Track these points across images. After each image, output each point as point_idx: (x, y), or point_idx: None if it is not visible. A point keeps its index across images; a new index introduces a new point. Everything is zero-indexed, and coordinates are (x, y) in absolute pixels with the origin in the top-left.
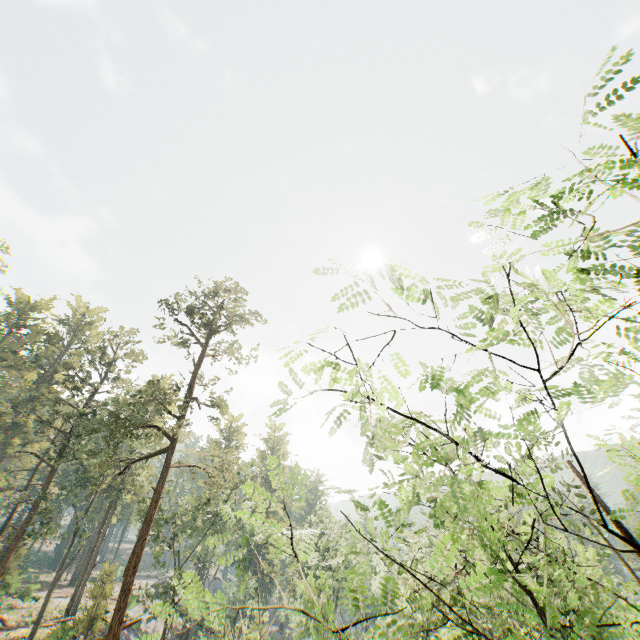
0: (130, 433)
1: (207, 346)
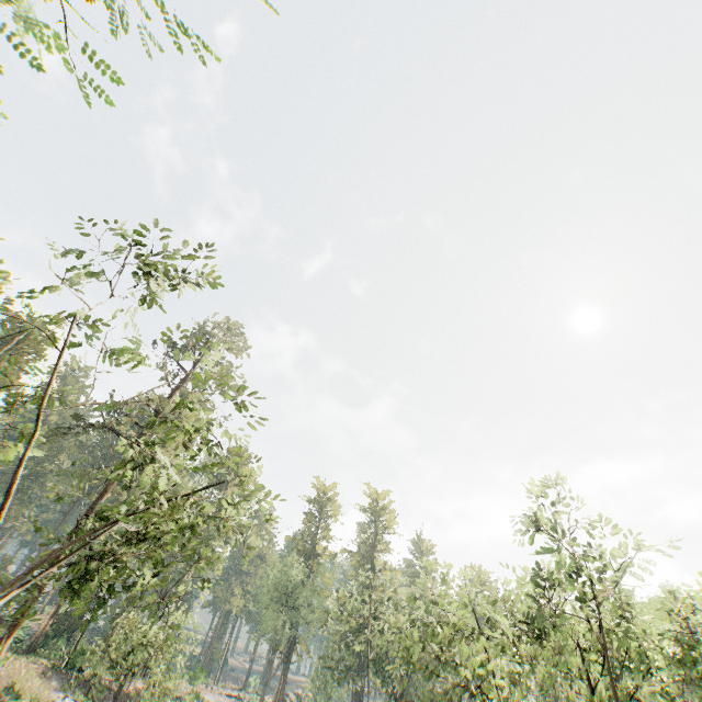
0: (86, 433)
1: (191, 371)
